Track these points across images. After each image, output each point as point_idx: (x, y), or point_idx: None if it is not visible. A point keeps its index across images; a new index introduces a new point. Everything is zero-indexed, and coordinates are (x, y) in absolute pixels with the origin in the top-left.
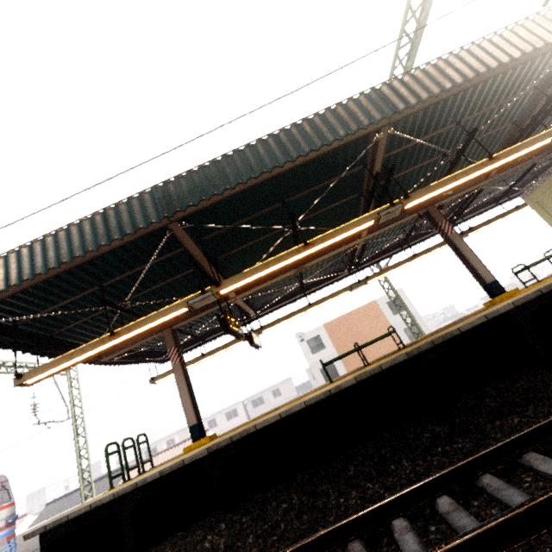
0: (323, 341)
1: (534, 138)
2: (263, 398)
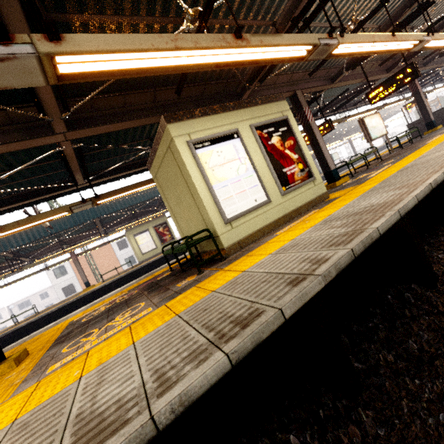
0: (66, 269)
1: (84, 243)
2: (31, 301)
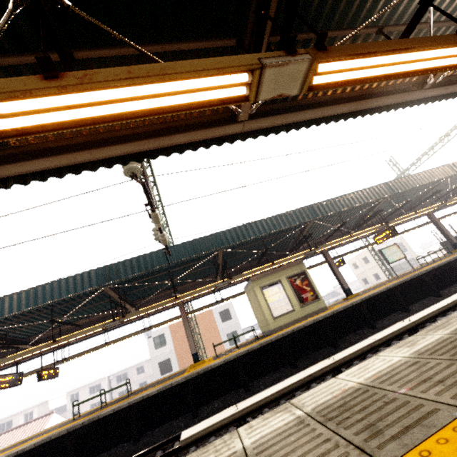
0: (166, 339)
1: (202, 288)
2: (128, 374)
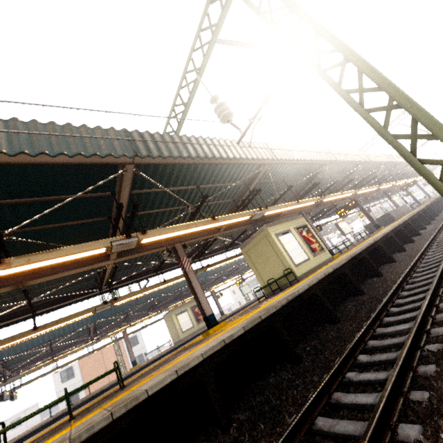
0: (74, 371)
1: (145, 318)
2: None
